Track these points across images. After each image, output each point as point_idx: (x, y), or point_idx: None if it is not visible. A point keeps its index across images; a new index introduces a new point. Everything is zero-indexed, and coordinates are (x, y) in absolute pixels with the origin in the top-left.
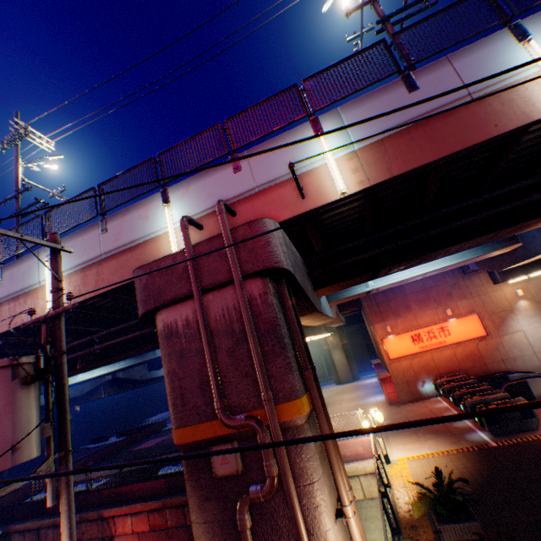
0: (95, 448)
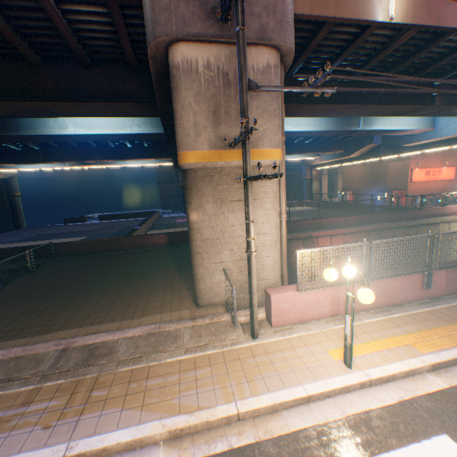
0: (91, 224)
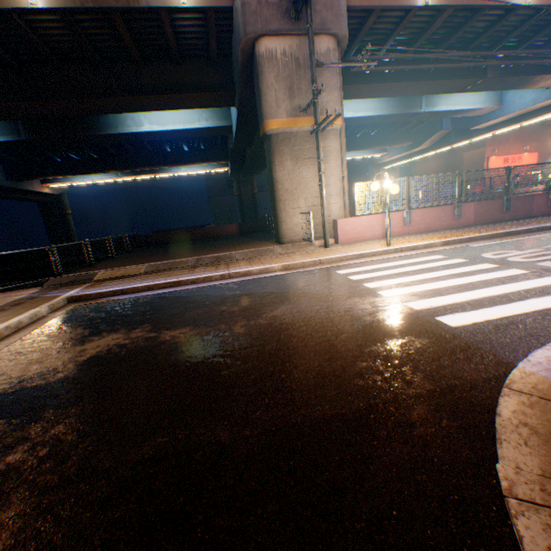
0: None
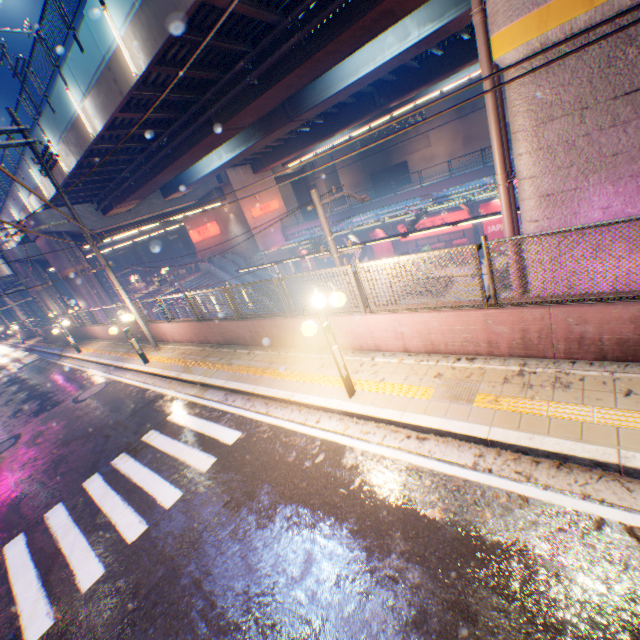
0: None
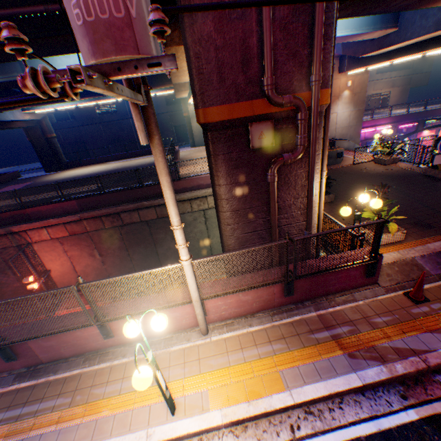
0: None
